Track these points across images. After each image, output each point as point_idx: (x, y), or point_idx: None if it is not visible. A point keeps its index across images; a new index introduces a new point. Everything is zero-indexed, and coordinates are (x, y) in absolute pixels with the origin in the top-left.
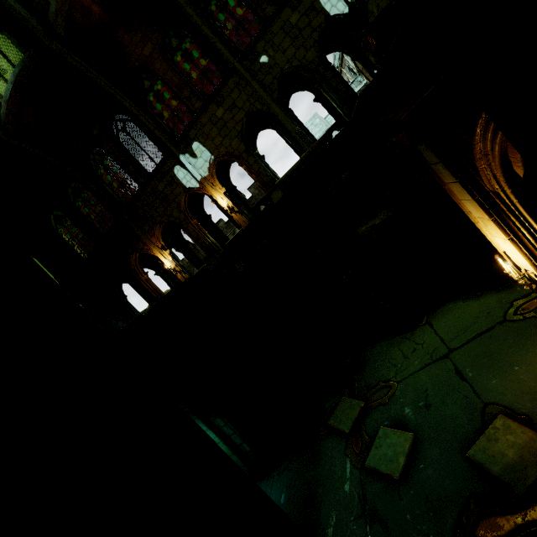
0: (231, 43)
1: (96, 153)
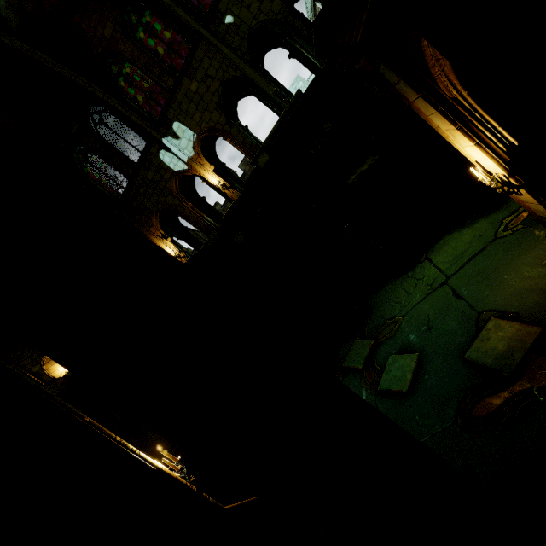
0: (192, 7)
1: (78, 152)
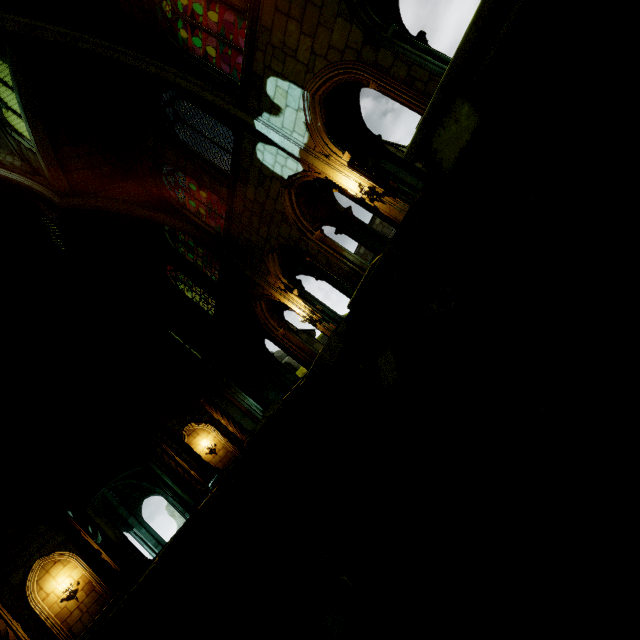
0: None
1: (166, 174)
